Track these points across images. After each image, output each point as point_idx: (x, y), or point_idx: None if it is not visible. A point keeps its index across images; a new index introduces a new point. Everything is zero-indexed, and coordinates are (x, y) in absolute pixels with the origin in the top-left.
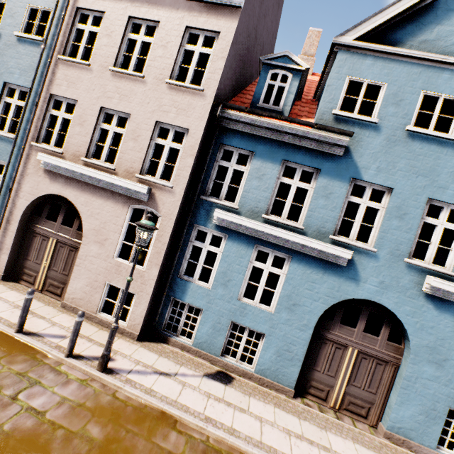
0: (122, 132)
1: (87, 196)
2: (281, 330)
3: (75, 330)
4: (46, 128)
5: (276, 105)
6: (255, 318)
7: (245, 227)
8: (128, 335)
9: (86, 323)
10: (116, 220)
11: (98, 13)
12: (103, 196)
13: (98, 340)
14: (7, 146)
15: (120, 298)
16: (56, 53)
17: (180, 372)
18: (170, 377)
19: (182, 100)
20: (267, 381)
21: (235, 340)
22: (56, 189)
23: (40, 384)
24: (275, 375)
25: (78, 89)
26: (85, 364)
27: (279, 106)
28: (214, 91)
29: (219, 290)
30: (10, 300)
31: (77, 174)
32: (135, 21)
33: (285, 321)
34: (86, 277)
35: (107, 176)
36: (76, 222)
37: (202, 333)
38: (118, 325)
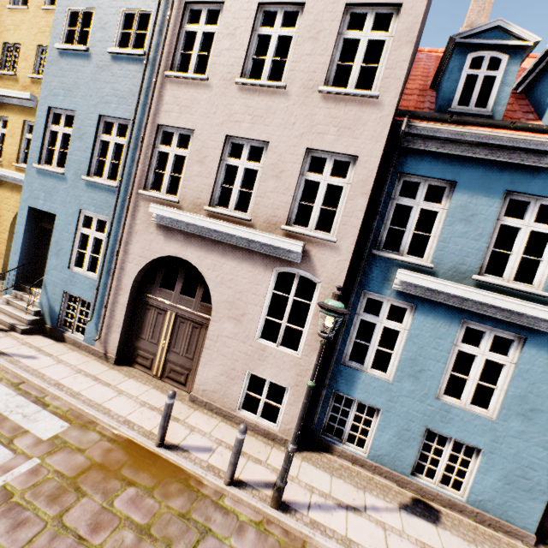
0: (256, 167)
1: (214, 257)
2: (510, 447)
3: (237, 450)
4: (154, 169)
5: (480, 106)
6: (466, 427)
7: (447, 294)
8: (282, 443)
9: (226, 425)
10: (256, 288)
11: (213, 6)
12: (237, 256)
13: (250, 453)
14: (108, 197)
15: (266, 392)
16: (161, 69)
17: (368, 503)
18: (360, 513)
19: (345, 114)
20: (490, 519)
21: (431, 455)
22: (173, 250)
23: (212, 534)
24: (502, 510)
25: (193, 114)
26: (252, 496)
27: (487, 106)
28: (396, 96)
29: (406, 384)
30: (132, 394)
31: (200, 229)
32: (266, 8)
33: (517, 434)
34: (219, 363)
35: (243, 230)
36: (199, 290)
37: (381, 442)
38: (267, 429)
